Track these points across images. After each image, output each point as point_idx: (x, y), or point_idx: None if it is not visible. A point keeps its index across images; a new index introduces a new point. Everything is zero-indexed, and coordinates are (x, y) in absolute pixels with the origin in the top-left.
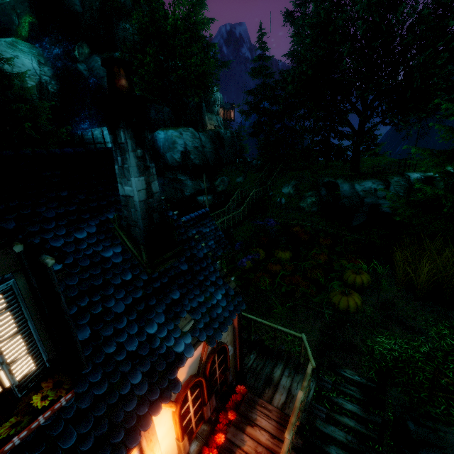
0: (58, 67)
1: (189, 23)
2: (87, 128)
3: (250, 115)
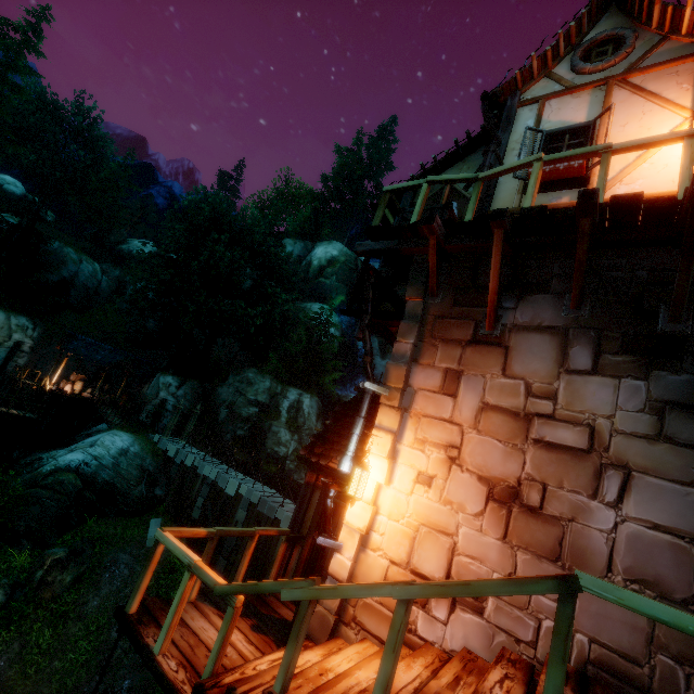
0: (344, 334)
1: None
2: (342, 390)
3: None
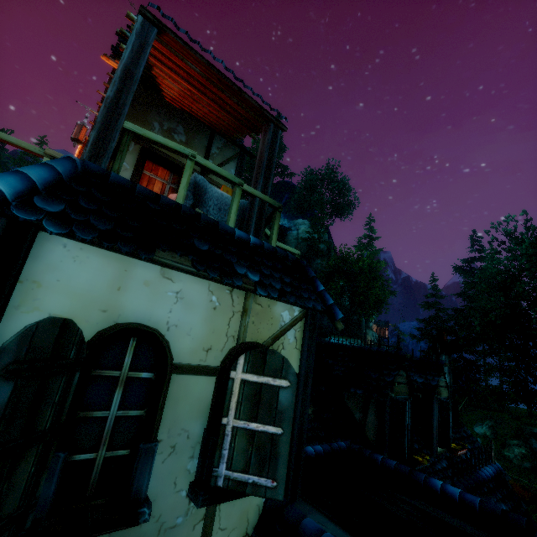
0: None
1: (371, 266)
2: None
3: (420, 340)
